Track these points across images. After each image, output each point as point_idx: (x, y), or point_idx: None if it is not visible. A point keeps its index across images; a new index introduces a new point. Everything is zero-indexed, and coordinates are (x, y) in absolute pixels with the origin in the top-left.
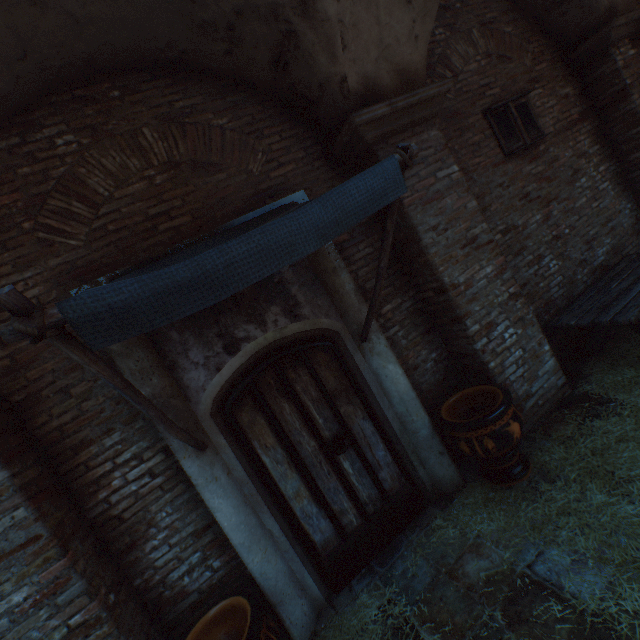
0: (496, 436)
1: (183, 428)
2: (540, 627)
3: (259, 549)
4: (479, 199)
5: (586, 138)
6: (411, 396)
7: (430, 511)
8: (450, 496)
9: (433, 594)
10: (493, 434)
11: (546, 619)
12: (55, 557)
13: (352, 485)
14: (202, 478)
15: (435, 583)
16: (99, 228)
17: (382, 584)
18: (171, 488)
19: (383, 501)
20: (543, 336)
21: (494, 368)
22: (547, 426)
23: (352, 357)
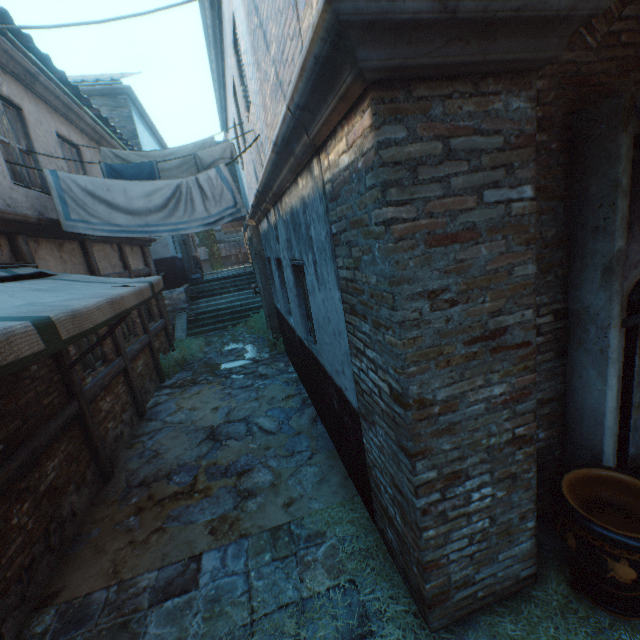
0: None
1: (621, 297)
2: None
3: (612, 439)
4: None
5: None
6: None
7: None
8: None
9: None
10: None
11: None
12: (529, 369)
13: None
14: (615, 353)
15: None
16: (613, 33)
17: None
18: (543, 352)
19: None
20: None
21: None
22: None
23: None
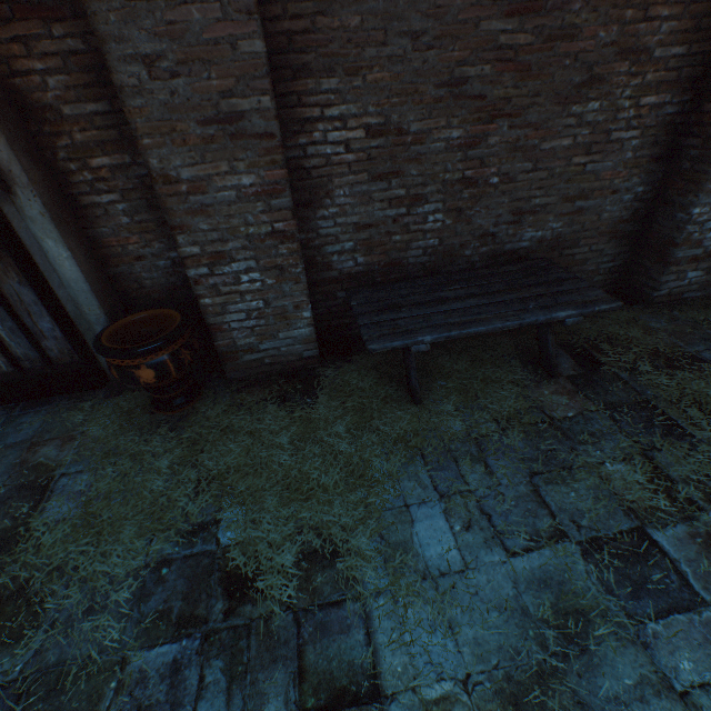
0: (122, 372)
1: None
2: (2, 514)
3: None
4: (353, 45)
5: (675, 18)
6: (82, 288)
7: (100, 393)
8: (124, 391)
9: (6, 451)
10: (120, 369)
11: (12, 512)
12: None
13: (2, 339)
14: None
15: (18, 445)
16: None
17: (2, 422)
18: None
19: (46, 365)
20: (309, 301)
21: (210, 306)
22: (253, 384)
23: (2, 206)
